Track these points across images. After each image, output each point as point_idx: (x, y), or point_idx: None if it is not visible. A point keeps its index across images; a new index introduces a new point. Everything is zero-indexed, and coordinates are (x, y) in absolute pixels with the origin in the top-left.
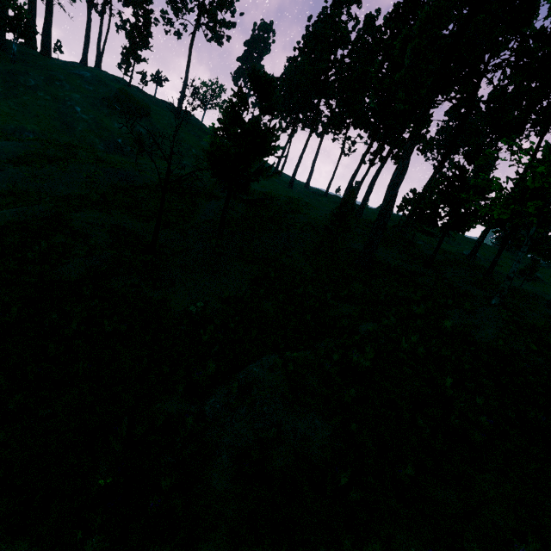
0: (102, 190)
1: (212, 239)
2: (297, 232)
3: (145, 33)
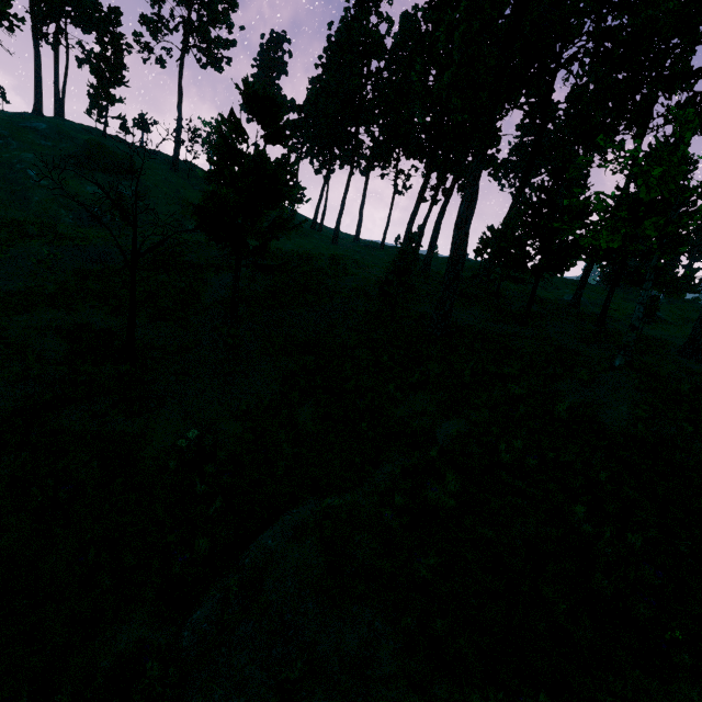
0: (62, 278)
1: (223, 327)
2: (344, 300)
3: (117, 64)
